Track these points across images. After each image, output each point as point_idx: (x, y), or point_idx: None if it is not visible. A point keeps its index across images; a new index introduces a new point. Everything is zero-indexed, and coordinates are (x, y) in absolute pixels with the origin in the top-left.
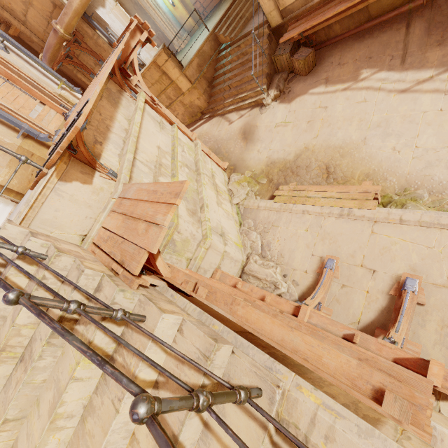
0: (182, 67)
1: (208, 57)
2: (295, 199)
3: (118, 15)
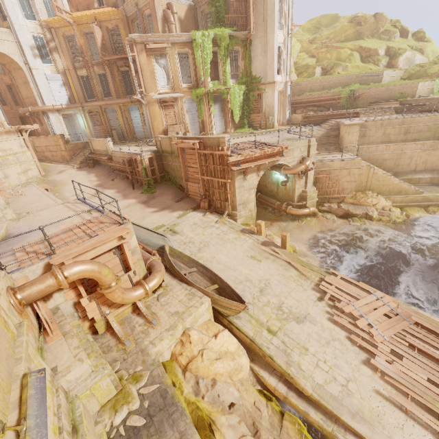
0: (66, 143)
1: (79, 147)
2: (39, 185)
3: (57, 118)
